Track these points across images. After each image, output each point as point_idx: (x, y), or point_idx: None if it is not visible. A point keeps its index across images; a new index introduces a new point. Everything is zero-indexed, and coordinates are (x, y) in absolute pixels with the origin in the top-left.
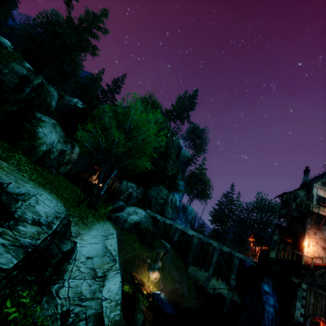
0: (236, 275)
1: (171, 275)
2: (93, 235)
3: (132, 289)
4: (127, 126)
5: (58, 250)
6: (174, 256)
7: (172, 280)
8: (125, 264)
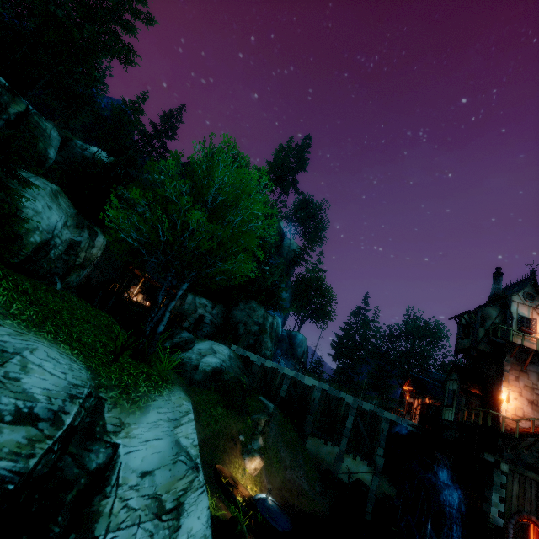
0: (384, 448)
1: (278, 457)
2: (151, 422)
3: (218, 496)
4: (210, 198)
5: (79, 470)
6: (282, 423)
7: (281, 466)
8: (200, 449)
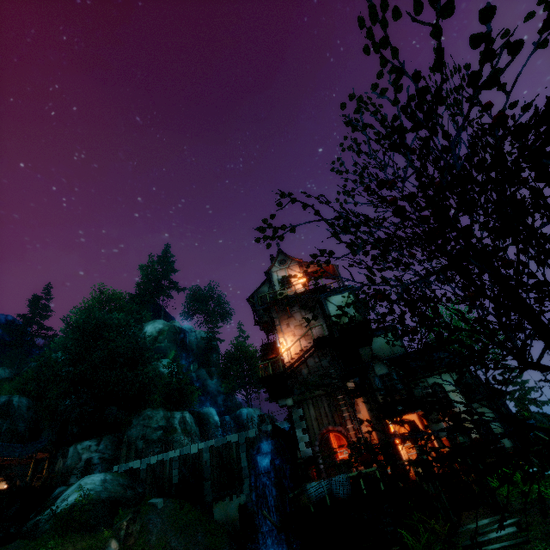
0: None
1: None
2: None
3: None
4: None
5: None
6: (176, 511)
7: None
8: None
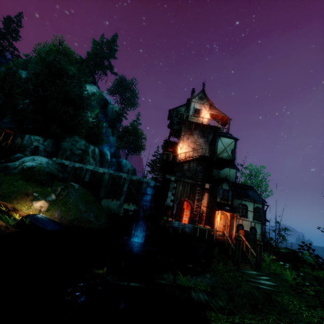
0: None
1: (77, 208)
2: None
3: None
4: None
5: None
6: (84, 193)
7: (78, 212)
8: None
